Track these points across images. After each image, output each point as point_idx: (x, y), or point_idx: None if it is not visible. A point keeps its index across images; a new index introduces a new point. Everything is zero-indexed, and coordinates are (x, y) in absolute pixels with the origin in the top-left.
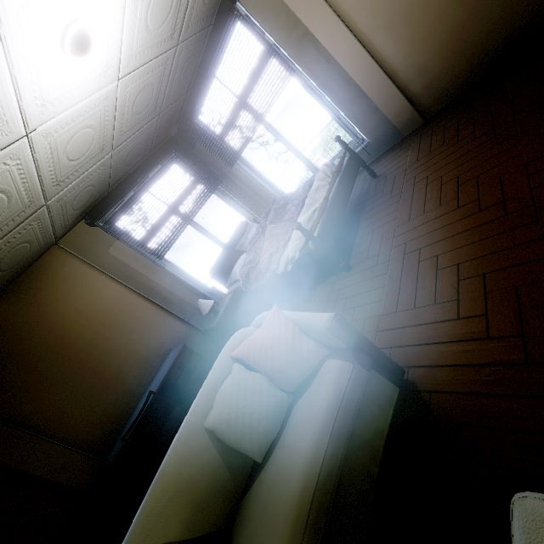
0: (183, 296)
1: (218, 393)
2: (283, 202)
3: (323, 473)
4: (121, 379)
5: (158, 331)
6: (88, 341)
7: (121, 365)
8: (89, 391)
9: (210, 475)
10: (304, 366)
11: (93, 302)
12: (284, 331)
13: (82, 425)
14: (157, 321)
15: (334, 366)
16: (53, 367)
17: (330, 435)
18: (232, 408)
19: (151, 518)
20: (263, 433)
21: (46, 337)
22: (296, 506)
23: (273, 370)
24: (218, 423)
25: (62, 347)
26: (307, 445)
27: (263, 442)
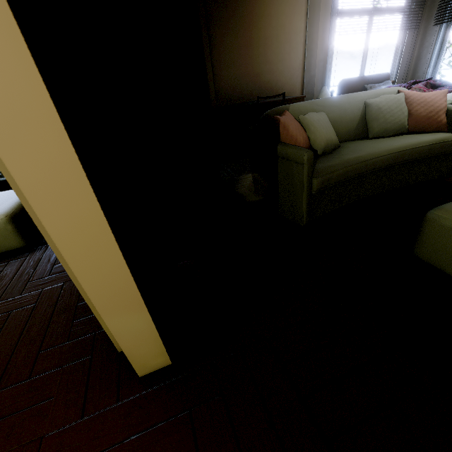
0: (317, 75)
1: (384, 95)
2: (440, 83)
3: (415, 150)
4: (255, 80)
5: (289, 79)
6: (265, 37)
7: (262, 73)
8: (241, 66)
9: (351, 118)
10: (431, 124)
11: (287, 16)
12: (441, 102)
13: (225, 78)
14: (294, 72)
15: (448, 134)
16: (243, 30)
17: (429, 144)
18: (387, 105)
19: (327, 103)
20: (386, 128)
21: (255, 7)
22: (395, 147)
23: (416, 112)
24: (375, 105)
25: (255, 23)
26: (411, 141)
27: (381, 131)
